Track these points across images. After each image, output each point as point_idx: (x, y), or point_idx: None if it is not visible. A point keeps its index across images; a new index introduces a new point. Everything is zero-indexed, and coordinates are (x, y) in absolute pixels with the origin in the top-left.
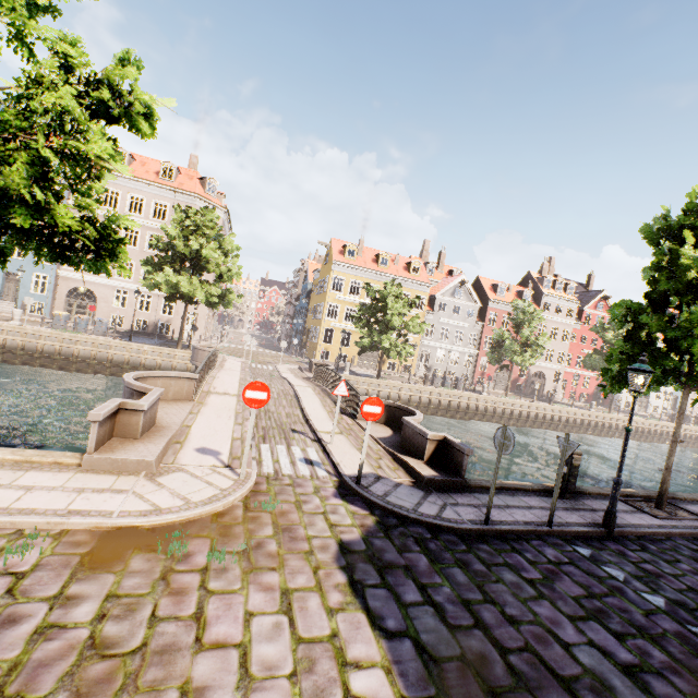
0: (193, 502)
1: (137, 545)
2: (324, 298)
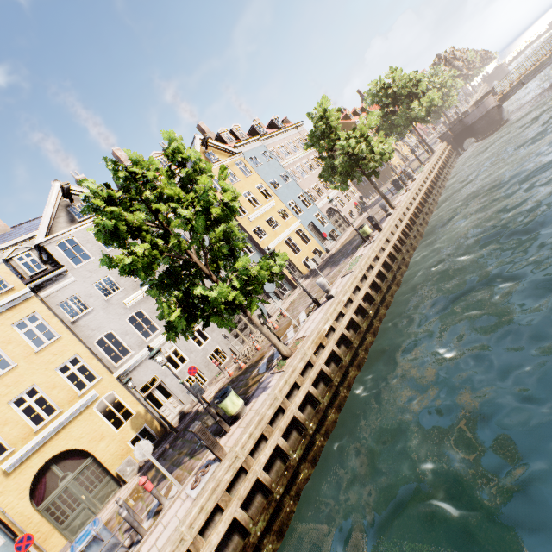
0: None
1: None
2: None
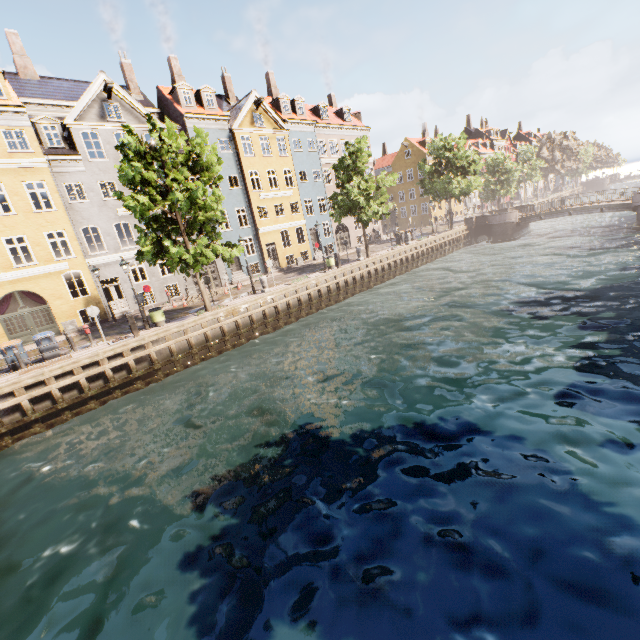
0: None
1: None
2: None
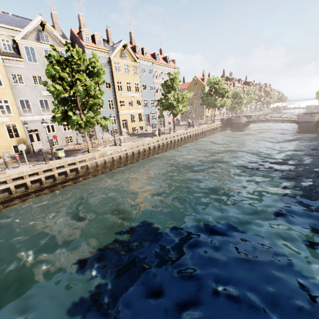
0: None
1: None
2: None
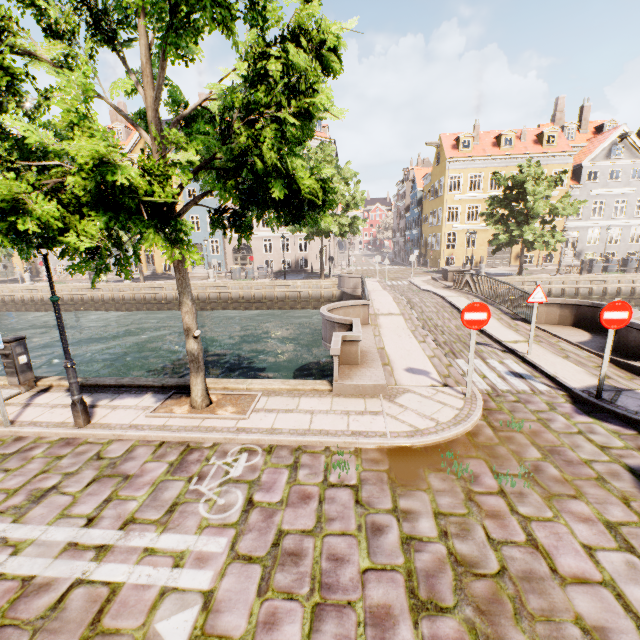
0: (442, 422)
1: (423, 464)
2: (441, 202)
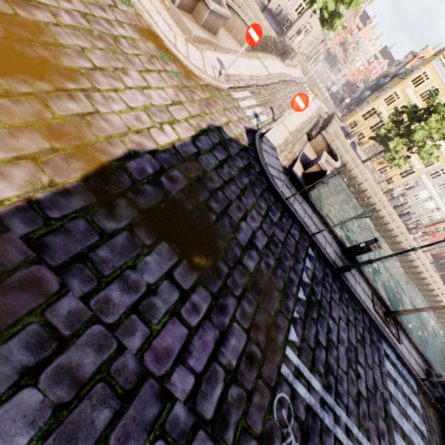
0: (190, 60)
1: (156, 44)
2: (398, 83)
